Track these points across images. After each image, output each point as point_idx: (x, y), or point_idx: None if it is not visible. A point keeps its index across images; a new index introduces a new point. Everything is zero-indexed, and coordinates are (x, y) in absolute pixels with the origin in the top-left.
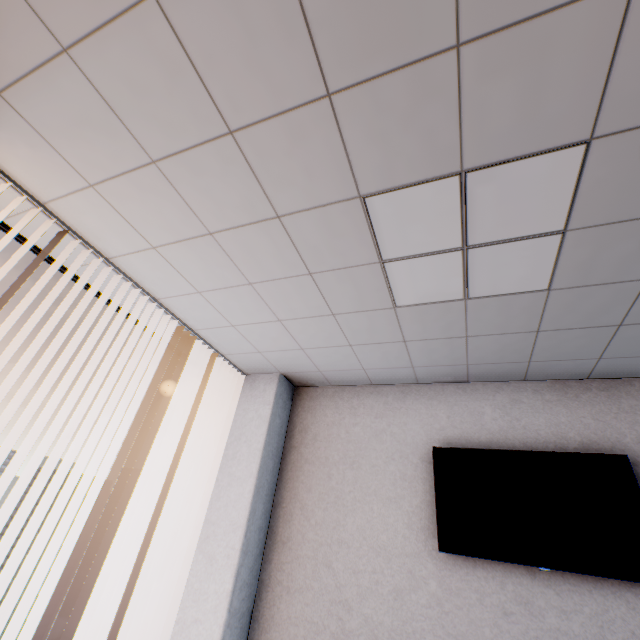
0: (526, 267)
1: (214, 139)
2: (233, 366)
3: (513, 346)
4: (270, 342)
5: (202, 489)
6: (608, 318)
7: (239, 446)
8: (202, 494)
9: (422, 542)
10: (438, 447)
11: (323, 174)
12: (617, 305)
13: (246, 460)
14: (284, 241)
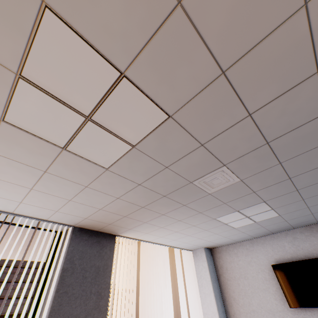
0: (268, 214)
1: (176, 222)
2: (187, 250)
3: (281, 224)
4: (198, 242)
5: (196, 301)
6: (306, 213)
7: (202, 281)
8: (197, 303)
9: (283, 305)
10: (273, 264)
11: (203, 219)
12: (305, 212)
13: (207, 286)
14: (196, 228)
